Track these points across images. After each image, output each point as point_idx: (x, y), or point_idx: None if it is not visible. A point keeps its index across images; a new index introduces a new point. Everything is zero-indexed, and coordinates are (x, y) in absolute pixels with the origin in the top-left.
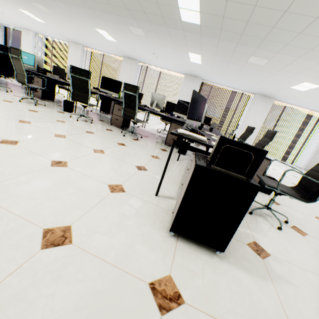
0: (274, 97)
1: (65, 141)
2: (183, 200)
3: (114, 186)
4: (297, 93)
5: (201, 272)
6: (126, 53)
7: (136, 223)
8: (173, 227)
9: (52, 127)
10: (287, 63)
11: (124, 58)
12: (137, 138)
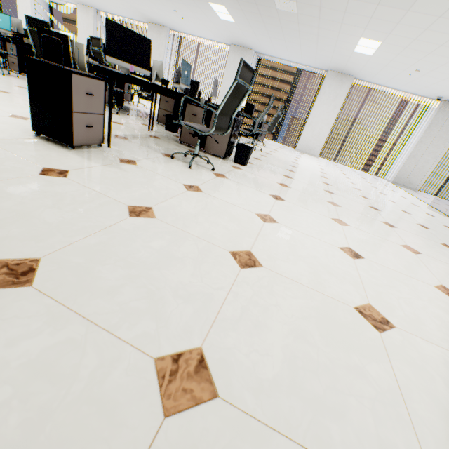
0: (352, 74)
1: (3, 94)
2: (30, 96)
3: (19, 116)
4: (369, 61)
5: (34, 147)
6: (147, 14)
7: (8, 127)
8: (33, 127)
9: (2, 87)
10: (318, 5)
11: (149, 25)
12: (117, 112)
